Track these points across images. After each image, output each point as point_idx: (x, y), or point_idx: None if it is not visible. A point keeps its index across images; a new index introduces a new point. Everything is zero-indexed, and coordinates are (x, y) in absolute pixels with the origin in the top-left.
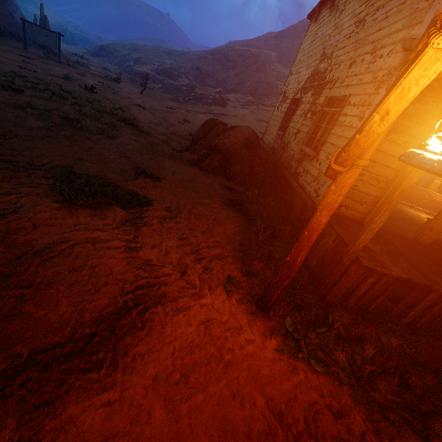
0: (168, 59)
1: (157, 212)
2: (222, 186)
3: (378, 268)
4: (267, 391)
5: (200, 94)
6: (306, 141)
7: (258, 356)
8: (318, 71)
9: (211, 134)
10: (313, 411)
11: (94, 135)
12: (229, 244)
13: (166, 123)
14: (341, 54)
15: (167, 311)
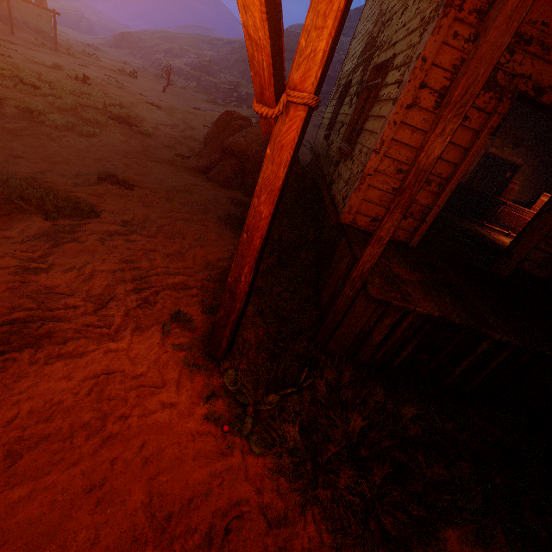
0: (209, 51)
1: (103, 226)
2: (231, 201)
3: (395, 302)
4: (160, 482)
5: (246, 94)
6: (348, 136)
7: (171, 428)
8: (372, 37)
9: (225, 132)
10: (233, 516)
11: (59, 132)
12: (204, 271)
13: (183, 125)
14: (395, 3)
15: (39, 357)
